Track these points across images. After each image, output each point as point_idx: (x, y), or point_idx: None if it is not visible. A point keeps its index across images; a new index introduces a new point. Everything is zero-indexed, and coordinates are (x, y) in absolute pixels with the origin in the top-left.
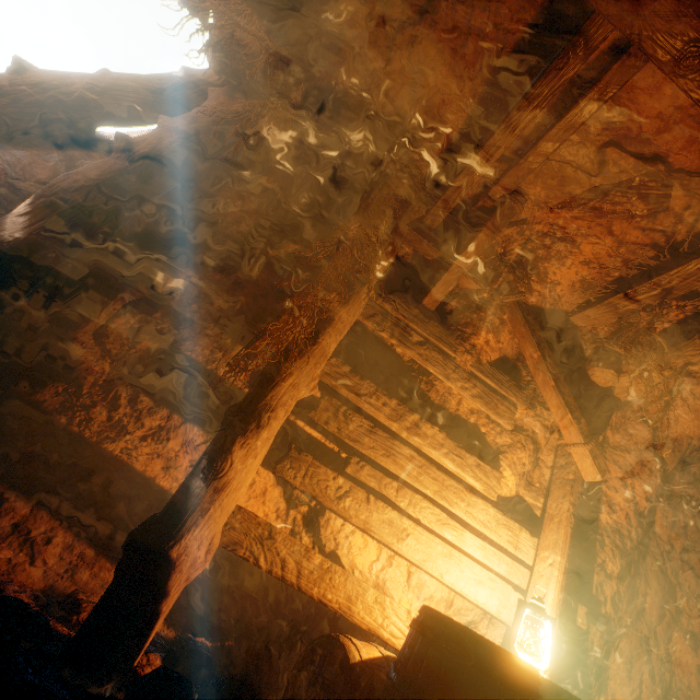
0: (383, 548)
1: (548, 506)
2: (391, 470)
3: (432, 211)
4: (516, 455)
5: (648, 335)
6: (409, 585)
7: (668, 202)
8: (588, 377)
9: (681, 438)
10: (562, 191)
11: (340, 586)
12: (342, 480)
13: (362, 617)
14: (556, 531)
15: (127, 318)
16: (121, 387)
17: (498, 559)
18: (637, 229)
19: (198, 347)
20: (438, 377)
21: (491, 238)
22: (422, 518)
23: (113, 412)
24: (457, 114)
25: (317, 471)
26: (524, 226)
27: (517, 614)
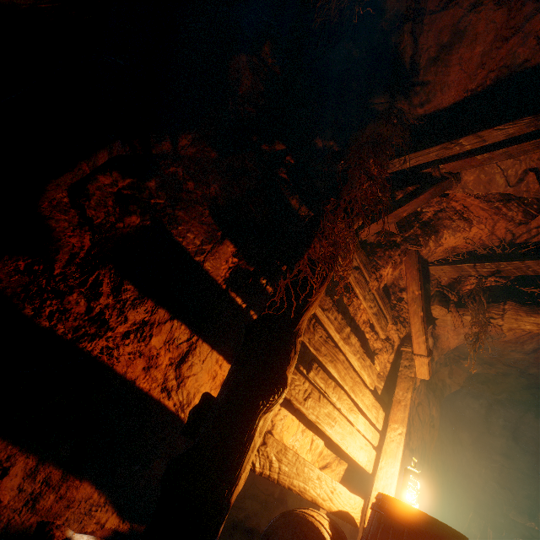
0: (301, 425)
1: (396, 393)
2: (331, 373)
3: (394, 161)
4: (383, 356)
5: (478, 295)
6: (310, 449)
7: (532, 220)
8: (430, 310)
9: (446, 348)
10: (485, 187)
11: (301, 473)
12: (308, 384)
13: (310, 492)
14: (403, 411)
15: (114, 178)
16: (104, 270)
17: (369, 430)
18: (506, 228)
19: (190, 234)
20: (355, 295)
21: (427, 201)
22: (342, 408)
23: (92, 302)
24: (458, 91)
25: (295, 378)
26: (444, 199)
27: (405, 479)
